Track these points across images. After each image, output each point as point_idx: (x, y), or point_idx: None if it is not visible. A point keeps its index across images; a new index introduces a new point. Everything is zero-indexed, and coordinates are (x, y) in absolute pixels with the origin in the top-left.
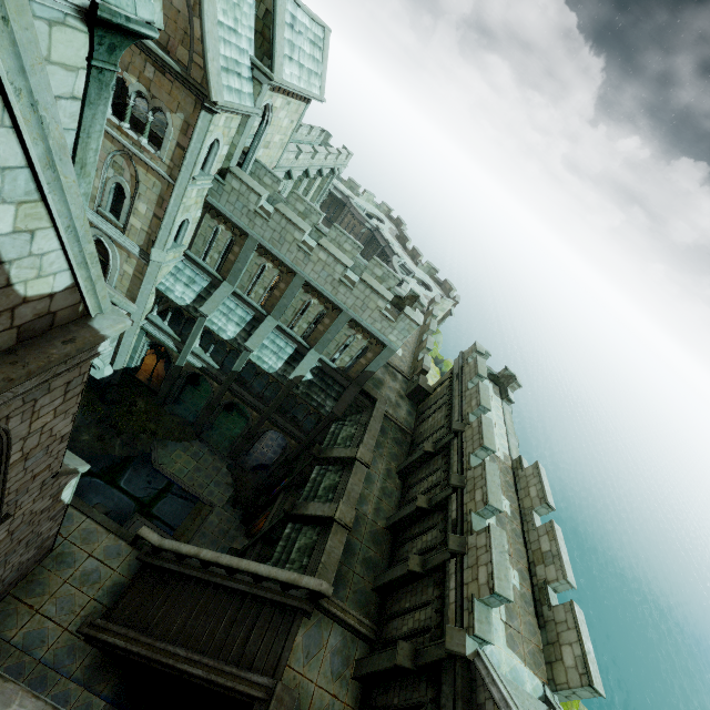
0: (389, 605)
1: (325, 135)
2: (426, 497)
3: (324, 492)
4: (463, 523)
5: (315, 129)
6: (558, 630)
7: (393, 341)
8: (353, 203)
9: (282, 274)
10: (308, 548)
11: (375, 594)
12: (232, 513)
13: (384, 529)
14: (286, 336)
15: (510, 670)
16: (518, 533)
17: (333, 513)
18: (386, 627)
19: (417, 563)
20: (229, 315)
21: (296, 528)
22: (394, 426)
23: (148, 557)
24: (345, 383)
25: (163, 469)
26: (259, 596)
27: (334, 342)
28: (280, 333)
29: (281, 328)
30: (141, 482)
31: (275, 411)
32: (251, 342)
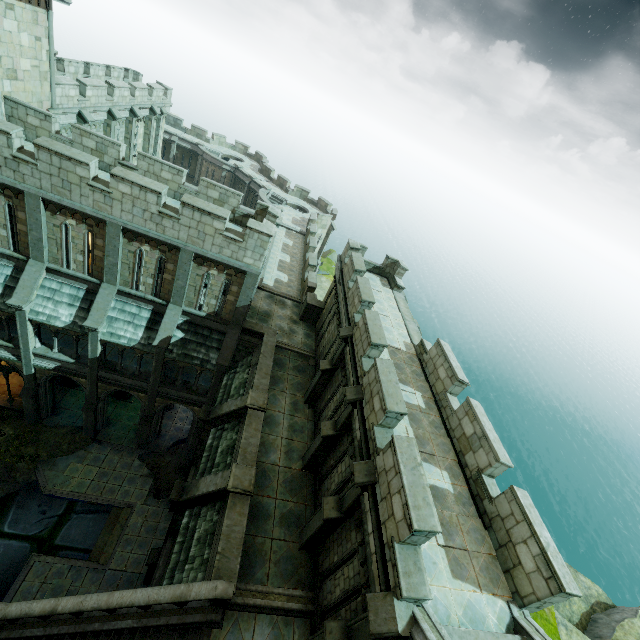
0: (321, 561)
1: (133, 76)
2: (331, 422)
3: (221, 457)
4: (368, 442)
5: (114, 68)
6: (507, 527)
7: (251, 264)
8: (203, 149)
9: (92, 228)
10: (209, 535)
11: (304, 552)
12: (157, 504)
13: (301, 471)
14: (136, 300)
15: (464, 611)
16: (438, 423)
17: (226, 482)
18: (321, 591)
19: (332, 506)
20: (54, 298)
21: (194, 514)
22: (292, 355)
23: (3, 631)
24: (223, 328)
25: (57, 492)
26: (151, 626)
27: (190, 288)
28: (126, 299)
29: (125, 293)
30: (32, 516)
31: (160, 384)
32: (91, 319)
